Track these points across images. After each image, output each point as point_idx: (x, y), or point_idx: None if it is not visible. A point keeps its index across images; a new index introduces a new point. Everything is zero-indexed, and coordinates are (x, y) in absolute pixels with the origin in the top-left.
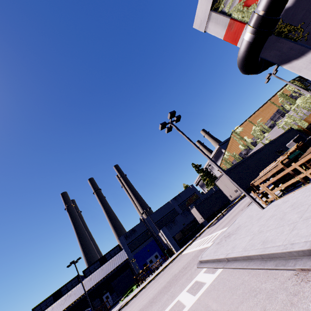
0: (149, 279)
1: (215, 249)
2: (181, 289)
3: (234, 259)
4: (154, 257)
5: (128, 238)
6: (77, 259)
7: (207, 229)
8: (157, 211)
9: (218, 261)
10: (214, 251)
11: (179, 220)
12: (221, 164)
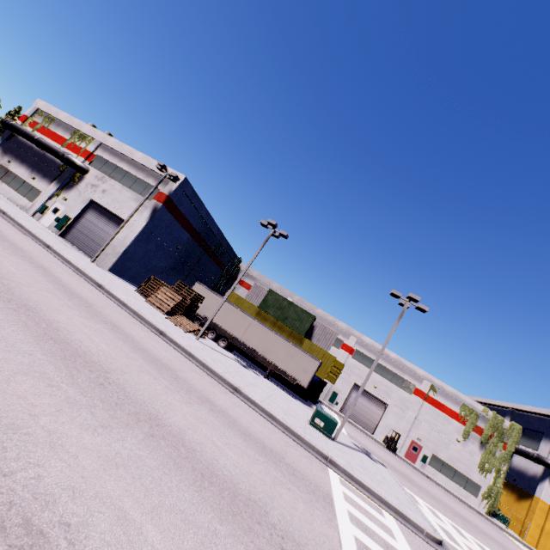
0: None
1: None
2: None
3: None
4: None
5: None
6: None
7: None
8: None
9: None
10: None
11: None
12: None
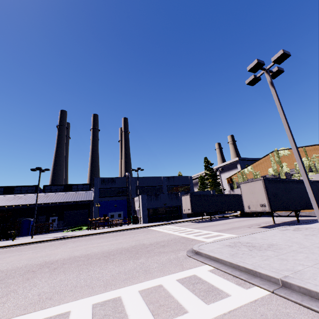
0: (105, 230)
1: (228, 250)
2: (162, 270)
3: (315, 296)
4: (118, 214)
5: (103, 184)
6: (45, 169)
7: (186, 222)
8: (145, 178)
9: (248, 273)
10: (229, 253)
11: (163, 198)
12: (235, 175)
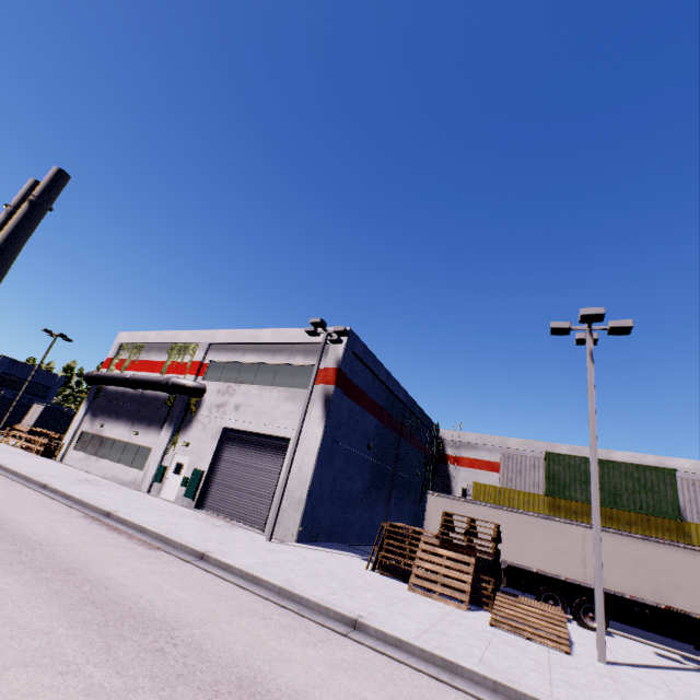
0: None
1: None
2: None
3: None
4: None
5: None
6: None
7: None
8: None
9: None
10: None
11: None
12: None
